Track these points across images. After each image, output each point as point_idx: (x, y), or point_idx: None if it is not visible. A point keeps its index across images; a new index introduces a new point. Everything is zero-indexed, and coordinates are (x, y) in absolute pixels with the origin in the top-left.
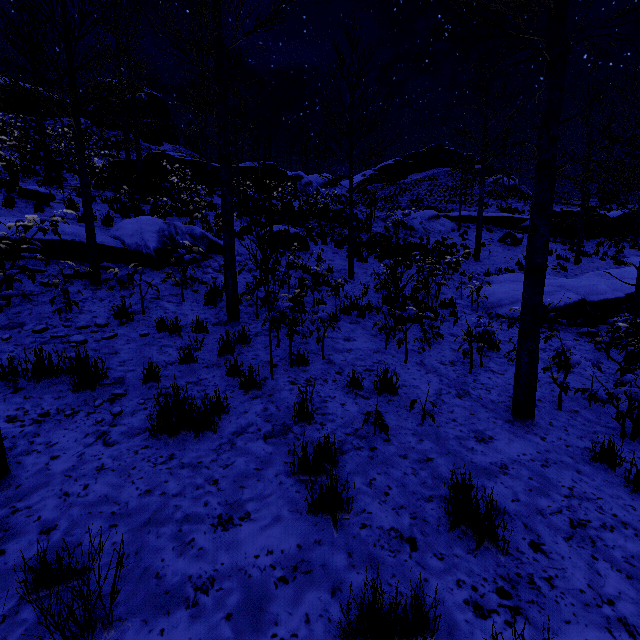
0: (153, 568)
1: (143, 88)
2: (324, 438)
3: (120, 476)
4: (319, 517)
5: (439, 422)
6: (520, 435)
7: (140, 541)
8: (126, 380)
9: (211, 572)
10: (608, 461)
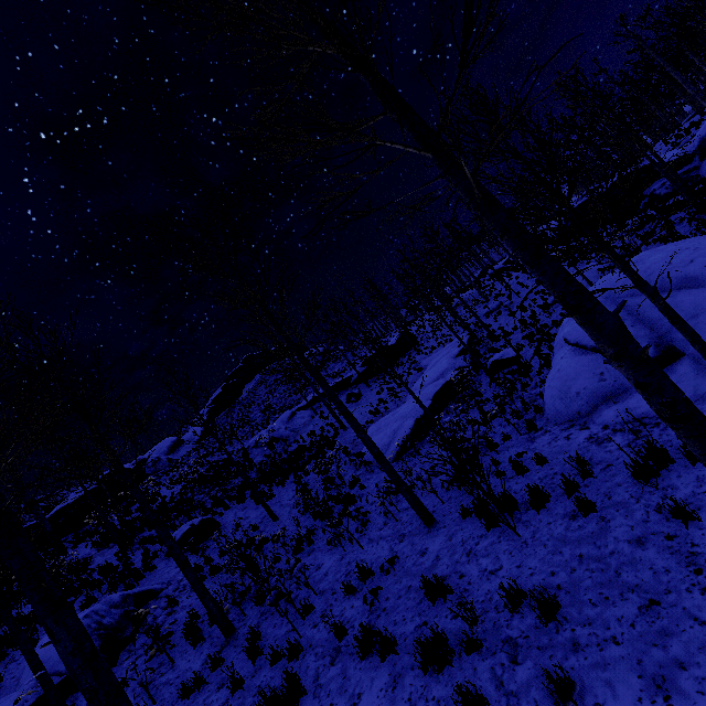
0: None
1: None
2: (360, 625)
3: None
4: (387, 658)
5: (402, 565)
6: (436, 534)
7: None
8: None
9: None
10: (468, 513)
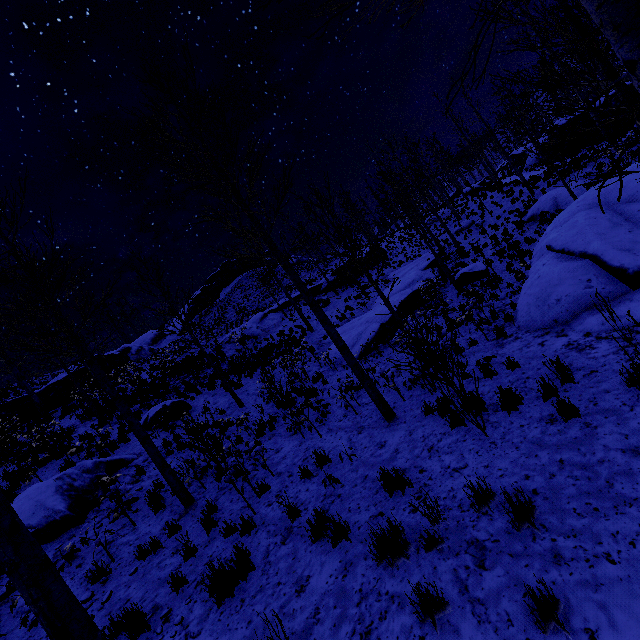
0: (288, 634)
1: None
2: (313, 510)
3: (225, 635)
4: (339, 544)
5: (359, 455)
6: (395, 429)
7: (270, 636)
8: (160, 604)
9: (314, 607)
10: (430, 411)
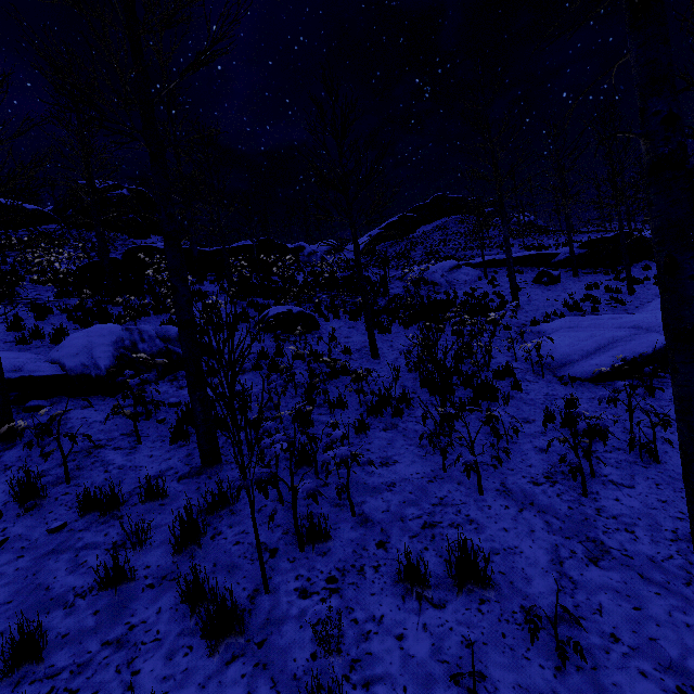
0: None
1: (125, 184)
2: None
3: None
4: None
5: (591, 652)
6: None
7: None
8: None
9: None
10: None
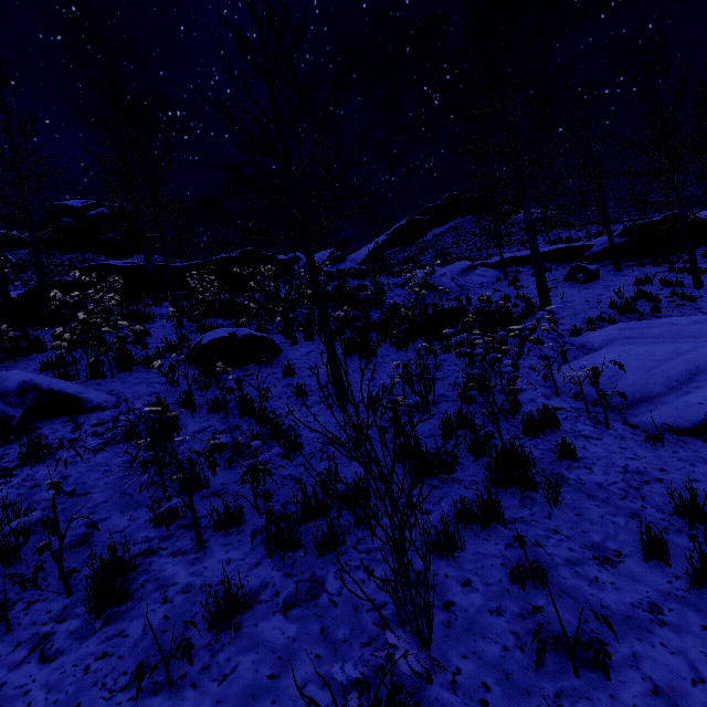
0: None
1: (105, 202)
2: None
3: None
4: None
5: None
6: None
7: None
8: None
9: None
10: None
